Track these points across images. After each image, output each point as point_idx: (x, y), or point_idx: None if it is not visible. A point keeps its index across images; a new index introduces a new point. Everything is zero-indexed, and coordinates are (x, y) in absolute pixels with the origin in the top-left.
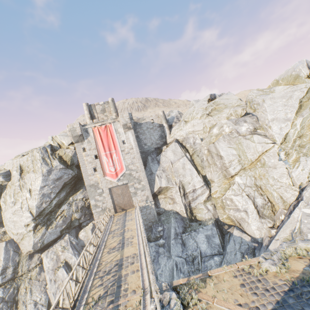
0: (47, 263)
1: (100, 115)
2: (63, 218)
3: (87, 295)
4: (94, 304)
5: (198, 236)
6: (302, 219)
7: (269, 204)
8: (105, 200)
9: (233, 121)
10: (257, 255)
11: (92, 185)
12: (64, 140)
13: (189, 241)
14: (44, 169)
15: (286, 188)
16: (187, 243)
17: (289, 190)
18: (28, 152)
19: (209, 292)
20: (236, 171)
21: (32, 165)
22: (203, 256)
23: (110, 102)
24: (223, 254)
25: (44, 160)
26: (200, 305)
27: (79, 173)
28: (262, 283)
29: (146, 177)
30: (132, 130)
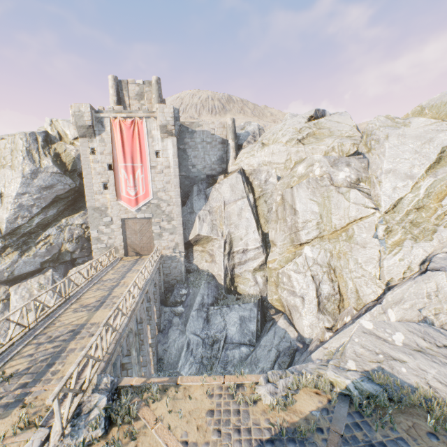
0: (14, 301)
1: (133, 101)
2: (47, 246)
3: (2, 365)
4: (0, 382)
5: (230, 315)
6: (353, 336)
7: (337, 296)
8: (114, 234)
9: (330, 160)
10: (297, 360)
11: (97, 209)
12: (69, 130)
13: (215, 318)
14: (26, 168)
15: (369, 280)
16: (213, 320)
17: (372, 284)
18: (12, 136)
19: (160, 410)
20: (309, 237)
21: (11, 157)
22: (227, 342)
23: (153, 84)
24: (255, 346)
25: (29, 154)
26: (130, 427)
27: (83, 186)
28: (239, 417)
29: (180, 215)
30: (174, 137)
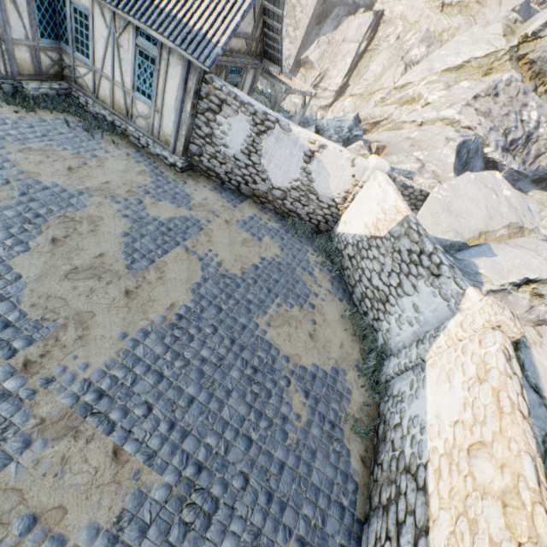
0: None
1: None
2: None
3: None
4: None
5: None
6: None
7: None
8: None
9: (425, 36)
10: None
11: None
12: None
13: None
14: None
15: None
16: None
17: None
18: None
19: None
20: (356, 92)
21: None
22: None
23: None
24: None
25: None
26: None
27: None
28: None
29: (305, 29)
30: None
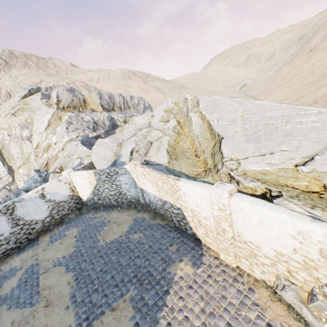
0: None
1: None
2: None
3: None
4: None
5: None
6: None
7: None
8: None
9: (21, 126)
10: None
11: None
12: None
13: None
14: None
15: None
16: None
17: None
18: None
19: None
20: (20, 164)
21: None
22: None
23: None
24: None
25: None
26: None
27: None
28: None
29: None
30: None
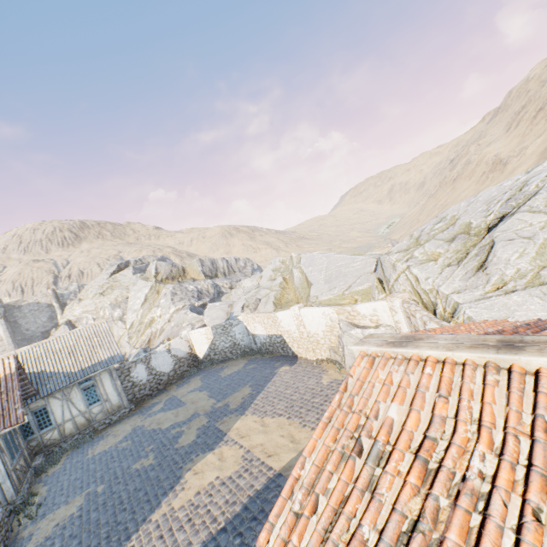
0: None
1: None
2: None
3: None
4: None
5: None
6: None
7: None
8: None
9: (112, 306)
10: None
11: None
12: None
13: None
14: None
15: None
16: None
17: None
18: None
19: None
20: None
21: None
22: None
23: None
24: None
25: None
26: None
27: None
28: None
29: None
30: (2, 319)
